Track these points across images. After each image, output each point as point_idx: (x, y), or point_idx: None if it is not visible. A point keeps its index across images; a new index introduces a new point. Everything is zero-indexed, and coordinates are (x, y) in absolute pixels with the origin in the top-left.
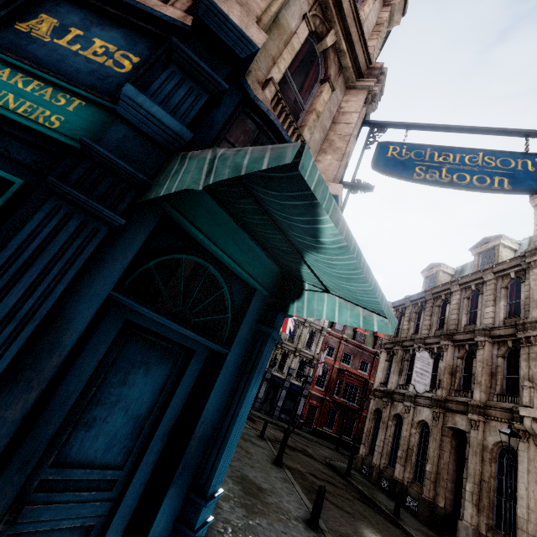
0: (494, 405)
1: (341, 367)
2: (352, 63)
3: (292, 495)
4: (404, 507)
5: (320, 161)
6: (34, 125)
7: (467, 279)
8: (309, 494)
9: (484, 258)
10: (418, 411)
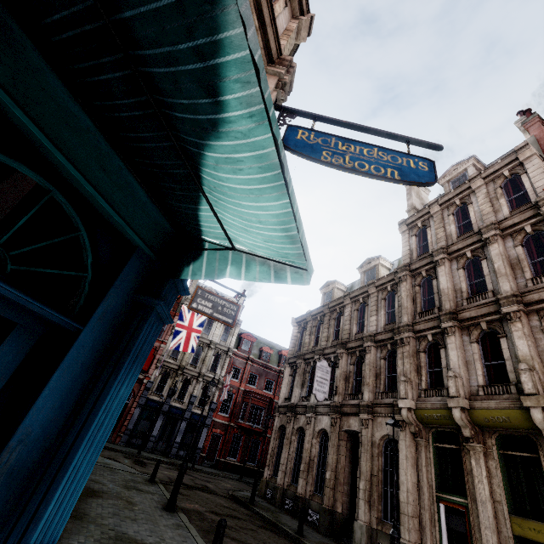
0: (380, 402)
1: (246, 388)
2: (264, 45)
3: (186, 542)
4: (307, 523)
5: None
6: None
7: (357, 293)
8: (207, 536)
9: (368, 275)
10: (318, 420)
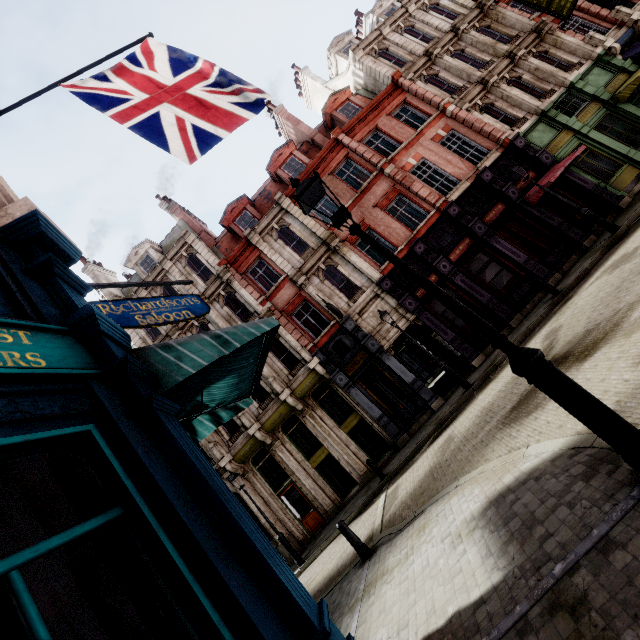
0: None
1: None
2: None
3: None
4: None
5: None
6: (35, 369)
7: None
8: None
9: None
10: None
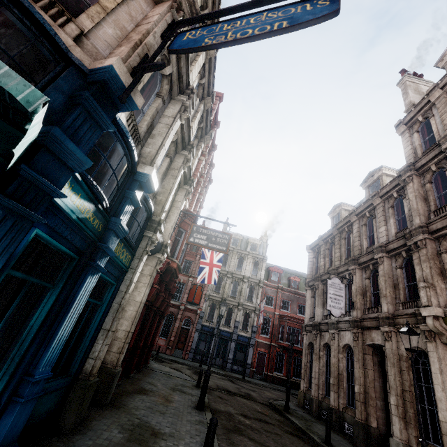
0: (400, 313)
1: (281, 313)
2: None
3: (198, 436)
4: (343, 434)
5: (114, 52)
6: None
7: (361, 209)
8: (226, 434)
9: (373, 189)
10: (341, 336)
